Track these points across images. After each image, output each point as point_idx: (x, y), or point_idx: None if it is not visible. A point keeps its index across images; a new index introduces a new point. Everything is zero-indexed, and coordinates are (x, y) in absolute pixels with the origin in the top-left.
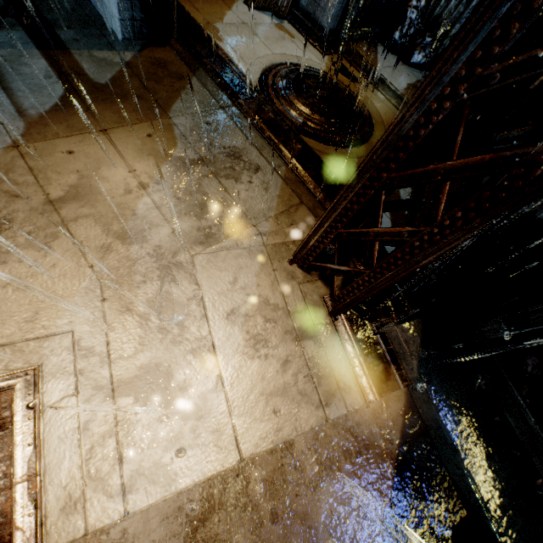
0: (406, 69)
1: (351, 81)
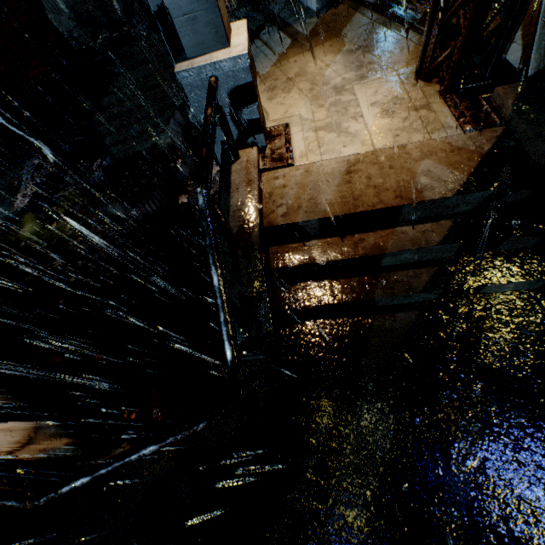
0: None
1: None
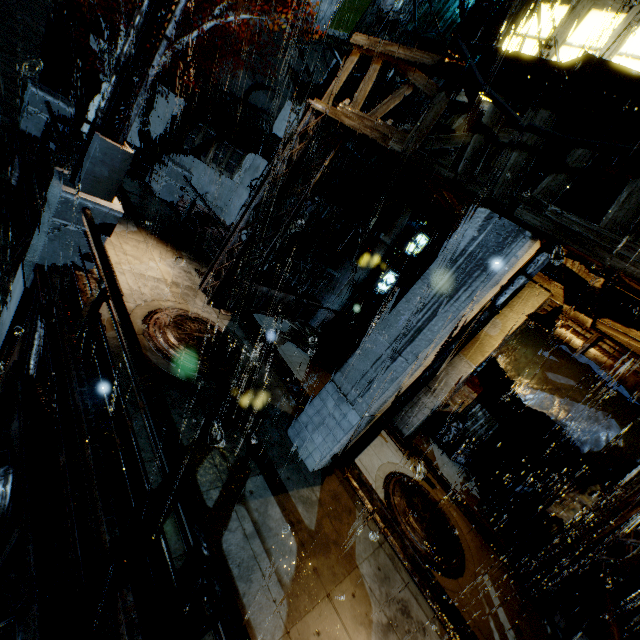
0: (454, 465)
1: (431, 486)
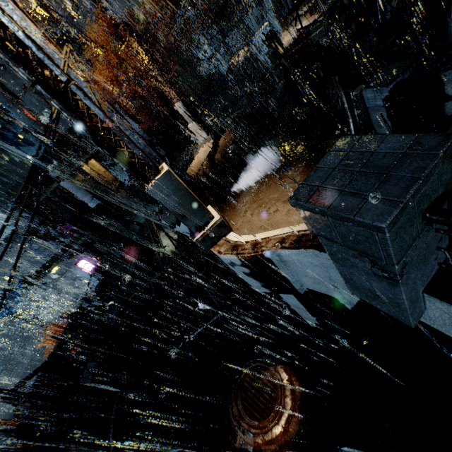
0: None
1: None
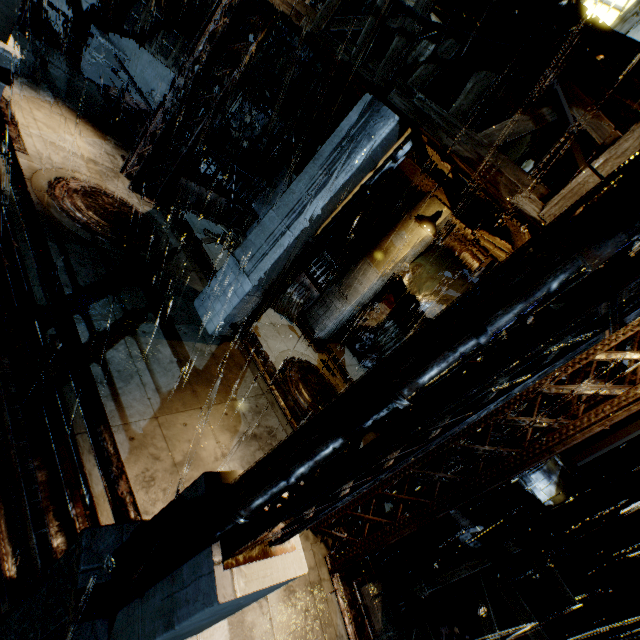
0: (361, 368)
1: (332, 374)
